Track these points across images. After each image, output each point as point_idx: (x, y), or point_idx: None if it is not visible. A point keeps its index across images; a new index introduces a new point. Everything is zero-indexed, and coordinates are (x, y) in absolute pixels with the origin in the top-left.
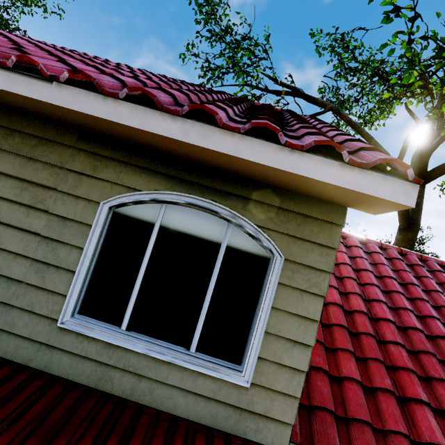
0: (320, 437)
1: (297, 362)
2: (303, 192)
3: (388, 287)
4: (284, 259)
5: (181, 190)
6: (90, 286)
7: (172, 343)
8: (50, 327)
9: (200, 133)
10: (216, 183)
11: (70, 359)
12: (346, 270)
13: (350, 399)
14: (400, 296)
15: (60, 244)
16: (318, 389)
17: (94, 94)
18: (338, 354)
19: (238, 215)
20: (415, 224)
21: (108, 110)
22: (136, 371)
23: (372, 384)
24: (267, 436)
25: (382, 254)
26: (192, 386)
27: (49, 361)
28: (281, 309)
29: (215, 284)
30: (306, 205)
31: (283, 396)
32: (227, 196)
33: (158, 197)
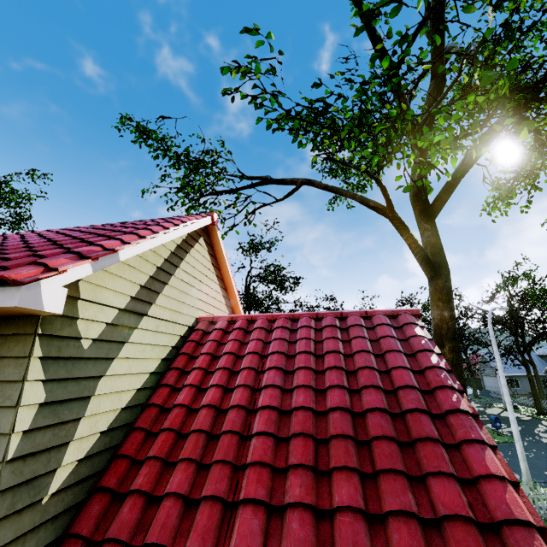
0: None
1: None
2: None
3: (295, 365)
4: None
5: None
6: None
7: None
8: None
9: None
10: None
11: None
12: (247, 360)
13: (155, 520)
14: (303, 372)
15: None
16: (120, 517)
17: None
18: (176, 467)
19: None
20: (440, 268)
21: None
22: None
23: (201, 495)
24: None
25: (311, 327)
26: None
27: None
28: None
29: None
30: (6, 325)
31: None
32: None
33: None
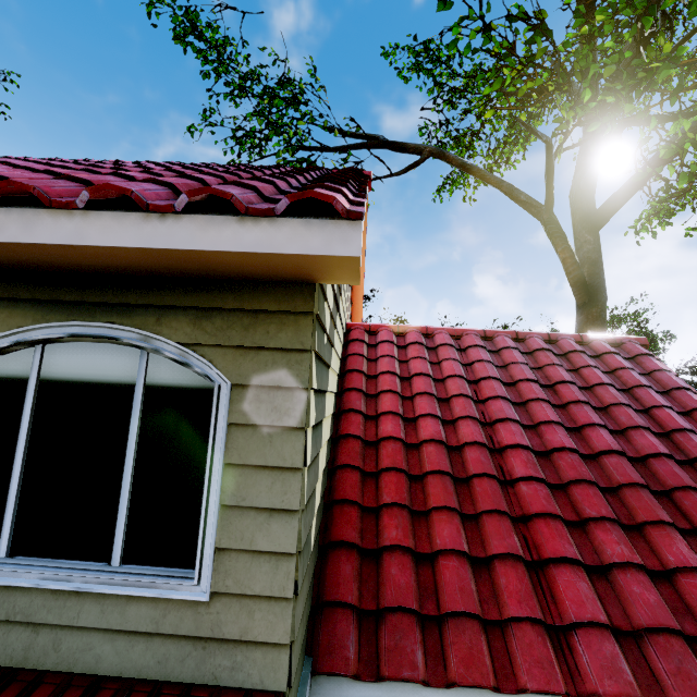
0: (388, 657)
1: (280, 541)
2: (239, 276)
3: (523, 396)
4: (234, 385)
5: (58, 319)
6: None
7: (84, 560)
8: None
9: (21, 224)
10: (110, 295)
11: None
12: (455, 385)
13: (445, 584)
14: (542, 405)
15: None
16: (391, 580)
17: None
18: (433, 518)
19: (149, 336)
20: (598, 293)
21: None
22: (28, 619)
23: (486, 552)
24: (251, 673)
25: (517, 349)
26: (121, 622)
27: None
28: (242, 464)
29: (138, 449)
30: (252, 295)
31: (267, 602)
32: (131, 310)
33: (26, 337)
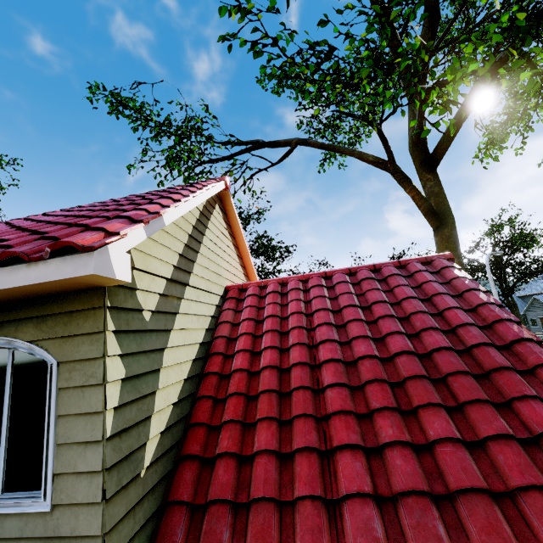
0: (203, 538)
1: (92, 464)
2: (57, 292)
3: (345, 319)
4: (61, 363)
5: None
6: None
7: None
8: None
9: None
10: None
11: None
12: (294, 320)
13: (255, 477)
14: (356, 324)
15: None
16: (217, 479)
17: None
18: (257, 427)
19: (11, 340)
20: (446, 217)
21: None
22: None
23: (292, 448)
24: None
25: (348, 282)
26: (1, 532)
27: None
28: (68, 414)
29: (11, 414)
30: (68, 302)
31: (87, 507)
32: (2, 325)
33: None
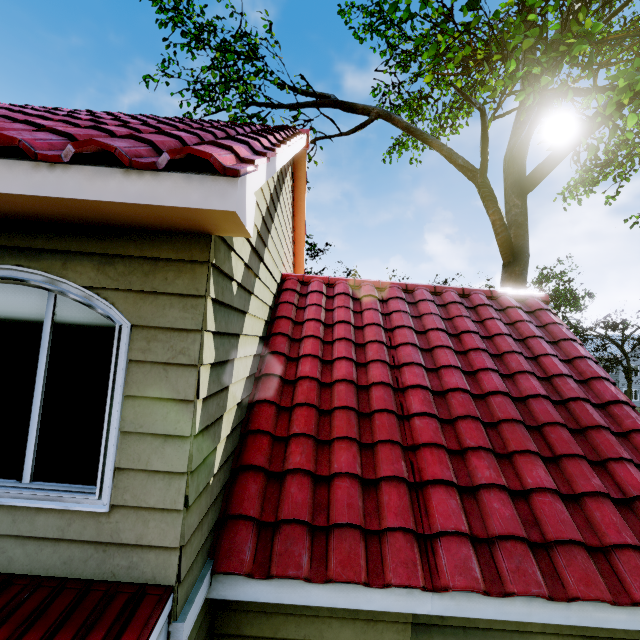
0: (278, 559)
1: (172, 463)
2: (138, 226)
3: (431, 343)
4: (134, 326)
5: None
6: None
7: None
8: None
9: None
10: (18, 240)
11: None
12: (372, 332)
13: (336, 501)
14: (445, 351)
15: None
16: (290, 497)
17: None
18: (334, 446)
19: (55, 279)
20: (521, 253)
21: None
22: None
23: (376, 475)
24: (145, 571)
25: (433, 301)
26: (30, 529)
27: None
28: (141, 396)
29: (47, 382)
30: (152, 244)
31: (160, 513)
32: (39, 254)
33: None
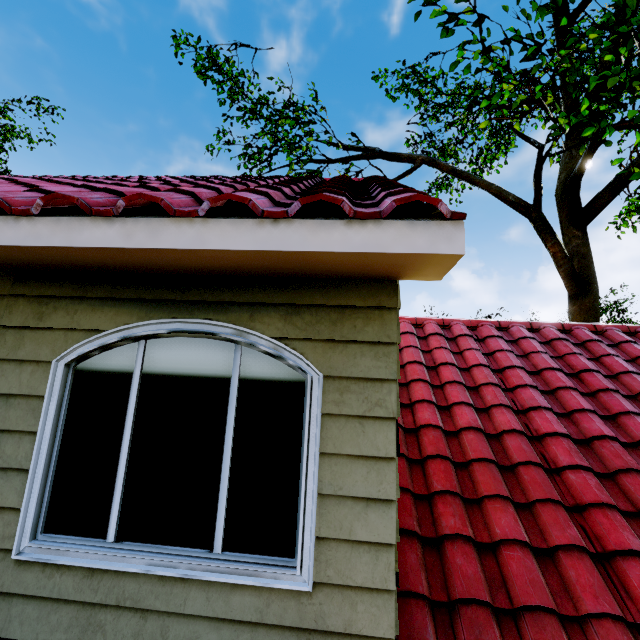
0: None
1: (378, 532)
2: (327, 274)
3: (550, 384)
4: (325, 377)
5: (160, 316)
6: (56, 486)
7: (186, 547)
8: (3, 563)
9: (148, 231)
10: (207, 294)
11: (37, 609)
12: (481, 374)
13: (513, 576)
14: (571, 393)
15: (4, 434)
16: (458, 570)
17: (3, 217)
18: (486, 506)
19: (244, 331)
20: (589, 284)
21: (22, 233)
22: (137, 605)
23: (548, 543)
24: None
25: (534, 338)
26: (226, 610)
27: (6, 618)
28: (337, 453)
29: (234, 438)
30: (338, 292)
31: (369, 594)
32: (226, 307)
33: (131, 333)
